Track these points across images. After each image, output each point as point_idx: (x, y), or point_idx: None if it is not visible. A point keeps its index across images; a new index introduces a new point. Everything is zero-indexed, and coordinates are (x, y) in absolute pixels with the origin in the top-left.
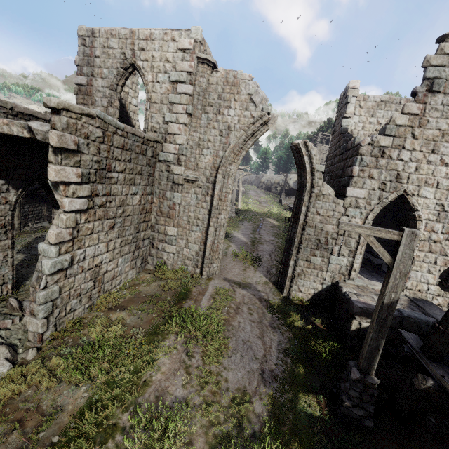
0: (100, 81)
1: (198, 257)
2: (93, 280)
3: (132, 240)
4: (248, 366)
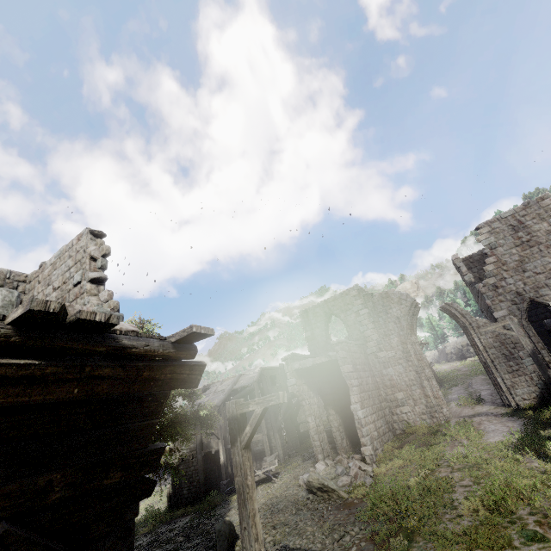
0: (318, 330)
1: (428, 408)
2: (376, 431)
3: (380, 408)
4: (500, 435)
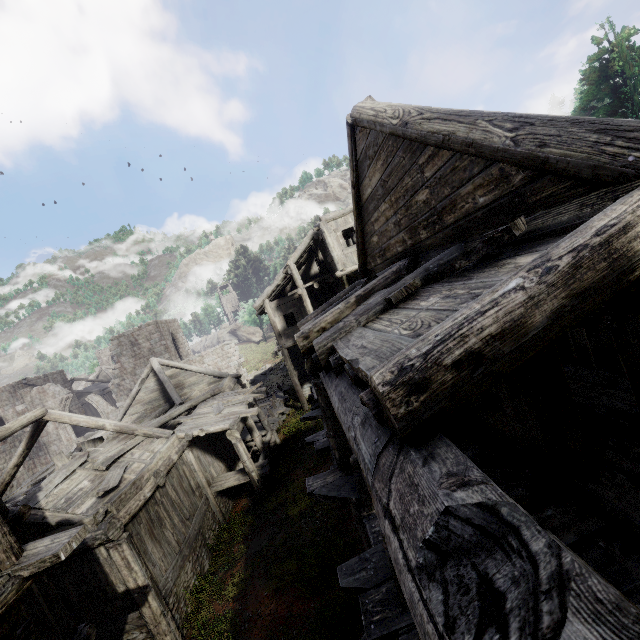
0: None
1: None
2: None
3: None
4: None
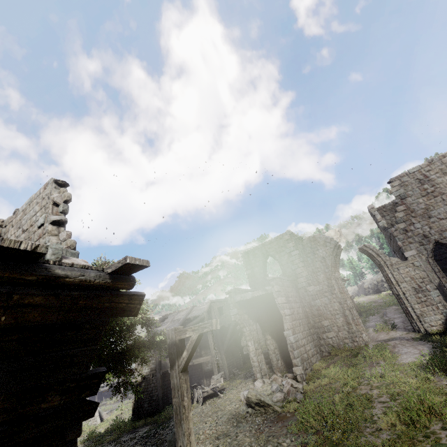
0: (257, 268)
1: (350, 334)
2: (306, 353)
3: (309, 334)
4: (412, 356)
